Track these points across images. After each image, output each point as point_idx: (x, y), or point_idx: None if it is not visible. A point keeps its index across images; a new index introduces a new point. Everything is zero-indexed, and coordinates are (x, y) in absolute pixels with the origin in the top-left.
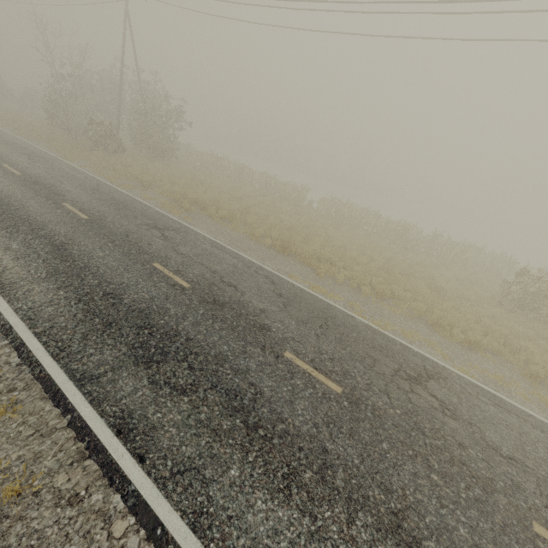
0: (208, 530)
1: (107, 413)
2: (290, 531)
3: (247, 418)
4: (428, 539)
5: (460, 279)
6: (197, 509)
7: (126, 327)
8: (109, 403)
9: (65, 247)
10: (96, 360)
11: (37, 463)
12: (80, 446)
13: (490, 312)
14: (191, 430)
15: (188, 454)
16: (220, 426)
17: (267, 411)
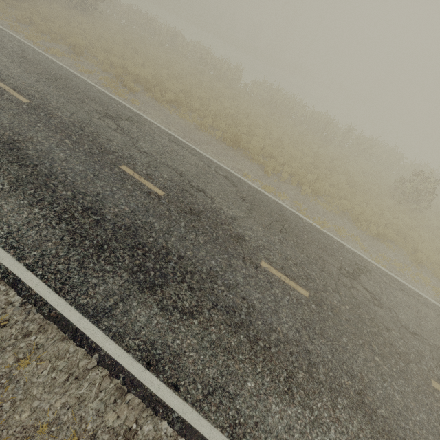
0: (243, 438)
1: (132, 347)
2: (299, 424)
3: (248, 332)
4: (380, 407)
5: (365, 172)
6: (231, 422)
7: (119, 249)
8: (130, 337)
9: (17, 146)
10: (102, 290)
11: (82, 407)
12: (117, 382)
13: (386, 204)
14: (208, 352)
15: (212, 375)
16: (229, 344)
17: (261, 323)
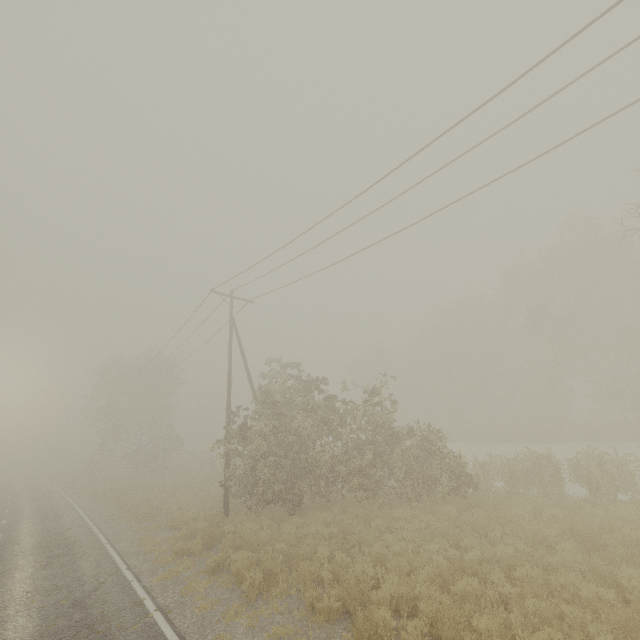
0: None
1: None
2: None
3: None
4: None
5: None
6: None
7: None
8: None
9: None
10: None
11: None
12: None
13: None
14: None
15: None
16: None
17: None
